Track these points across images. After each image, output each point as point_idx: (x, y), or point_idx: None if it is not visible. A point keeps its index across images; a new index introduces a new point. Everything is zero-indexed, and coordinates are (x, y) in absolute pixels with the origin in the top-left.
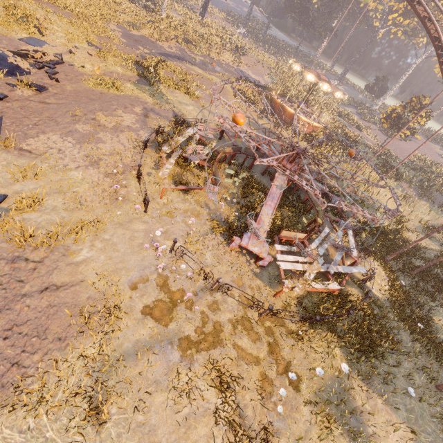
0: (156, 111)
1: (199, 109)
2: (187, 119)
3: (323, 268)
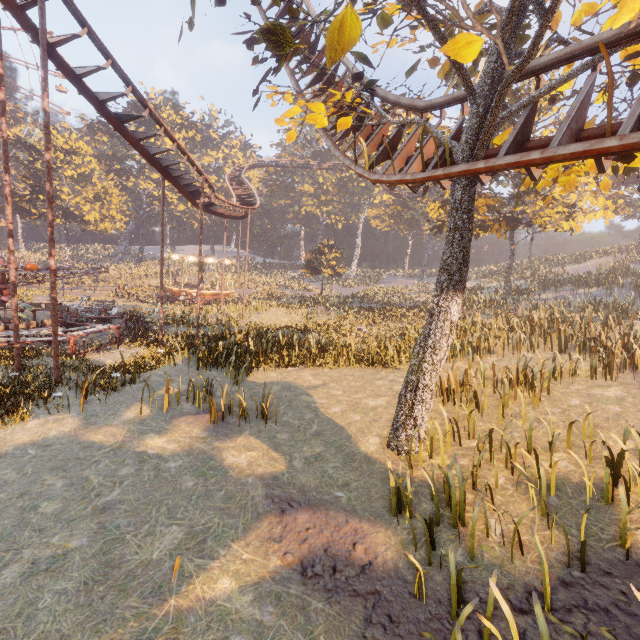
0: None
1: None
2: None
3: None
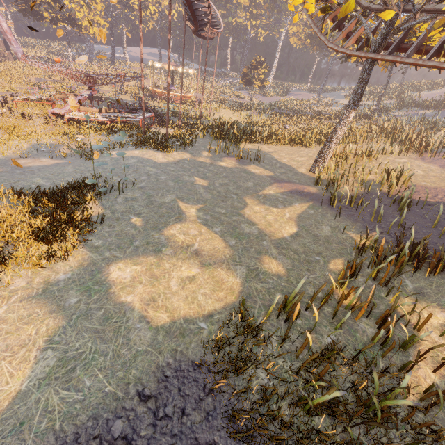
0: None
1: None
2: None
3: (102, 116)
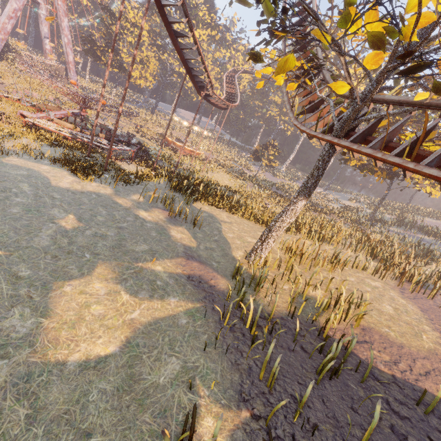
0: None
1: None
2: None
3: (69, 132)
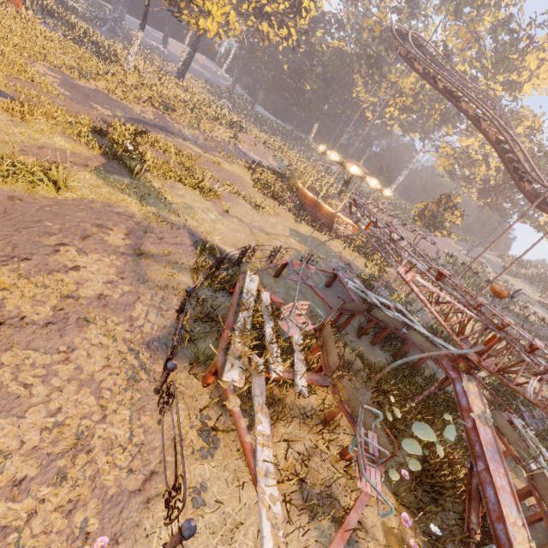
0: (156, 232)
1: (224, 218)
2: (214, 242)
3: None
